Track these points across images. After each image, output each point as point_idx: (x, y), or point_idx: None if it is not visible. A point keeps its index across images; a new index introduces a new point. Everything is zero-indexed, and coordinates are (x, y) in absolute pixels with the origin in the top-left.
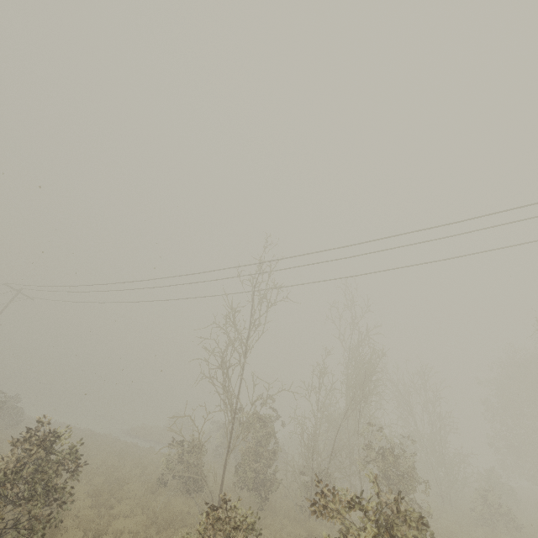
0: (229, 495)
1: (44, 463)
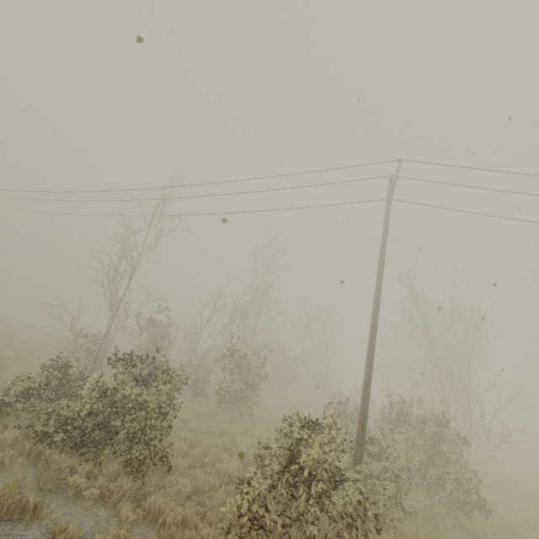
0: (65, 354)
1: None
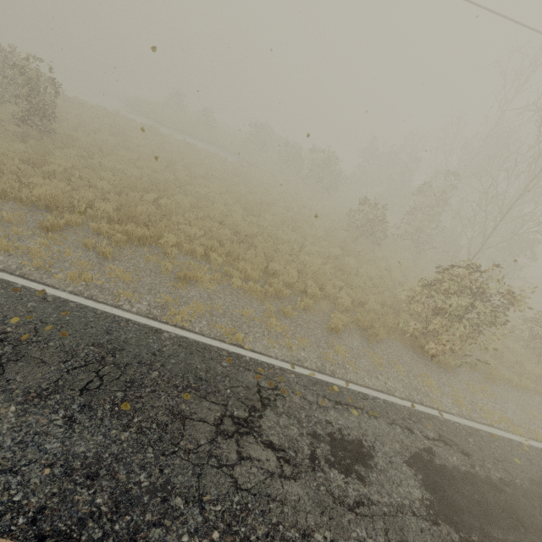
0: None
1: (486, 298)
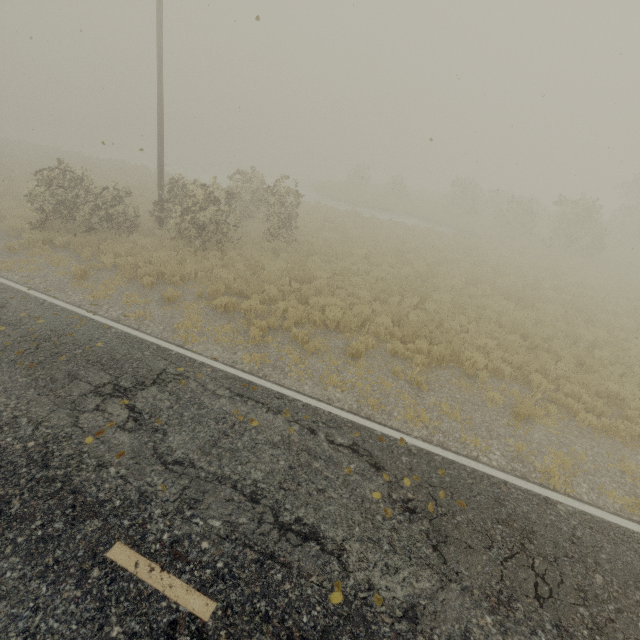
0: None
1: None
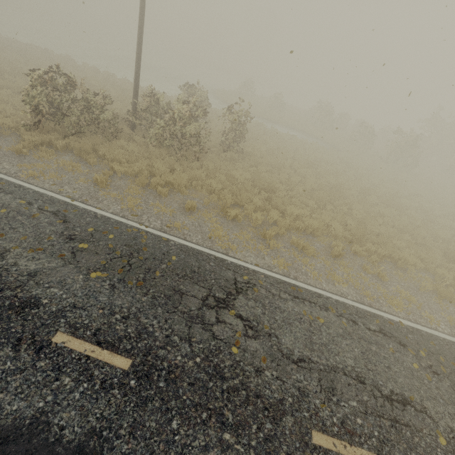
0: None
1: None
